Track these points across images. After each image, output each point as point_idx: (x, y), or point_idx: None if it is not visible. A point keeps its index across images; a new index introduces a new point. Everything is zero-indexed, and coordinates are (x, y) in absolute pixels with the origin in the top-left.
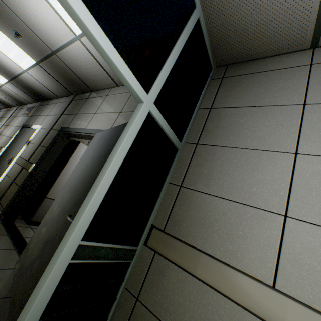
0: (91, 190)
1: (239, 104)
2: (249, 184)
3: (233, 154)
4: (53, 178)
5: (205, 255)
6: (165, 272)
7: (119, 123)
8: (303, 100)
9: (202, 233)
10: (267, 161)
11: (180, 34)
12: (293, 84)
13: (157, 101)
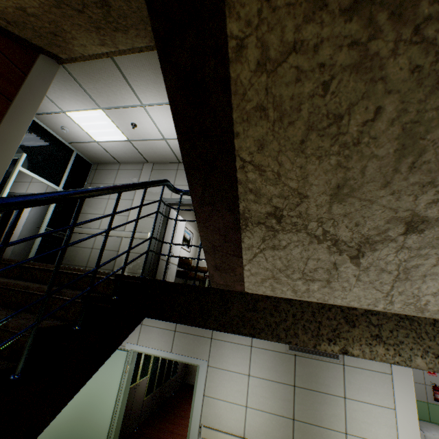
0: (47, 215)
1: (100, 182)
2: (98, 208)
3: (96, 200)
4: (3, 228)
5: (85, 228)
6: (76, 236)
7: (50, 189)
8: (114, 182)
9: (86, 224)
10: (103, 202)
11: (69, 163)
12: (113, 176)
13: (64, 187)
